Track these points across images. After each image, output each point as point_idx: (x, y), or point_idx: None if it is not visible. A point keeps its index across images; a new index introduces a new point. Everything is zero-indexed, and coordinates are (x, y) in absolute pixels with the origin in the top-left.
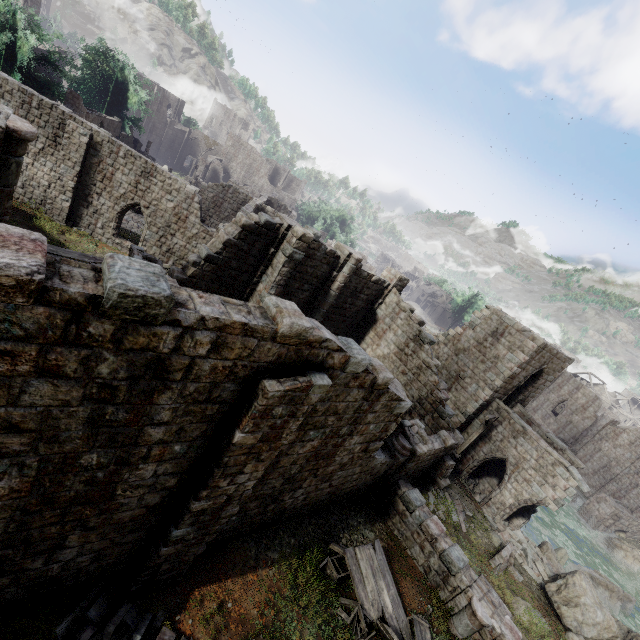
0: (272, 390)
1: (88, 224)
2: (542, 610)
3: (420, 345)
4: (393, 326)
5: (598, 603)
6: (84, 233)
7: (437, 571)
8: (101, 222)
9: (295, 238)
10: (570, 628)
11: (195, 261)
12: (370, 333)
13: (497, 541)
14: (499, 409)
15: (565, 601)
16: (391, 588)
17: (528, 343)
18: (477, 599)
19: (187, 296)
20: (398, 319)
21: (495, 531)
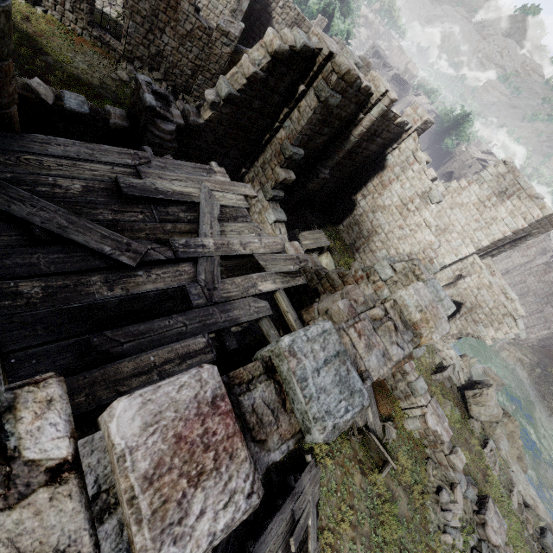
0: (383, 378)
1: (53, 3)
2: (458, 405)
3: (426, 203)
4: (402, 177)
5: (496, 403)
6: (52, 18)
7: (402, 391)
8: (69, 1)
9: (336, 75)
10: (473, 417)
11: (213, 101)
12: (374, 180)
13: (438, 361)
14: (474, 264)
15: (476, 402)
16: (373, 407)
17: (534, 211)
18: (430, 414)
19: (351, 346)
20: (410, 170)
21: (436, 350)
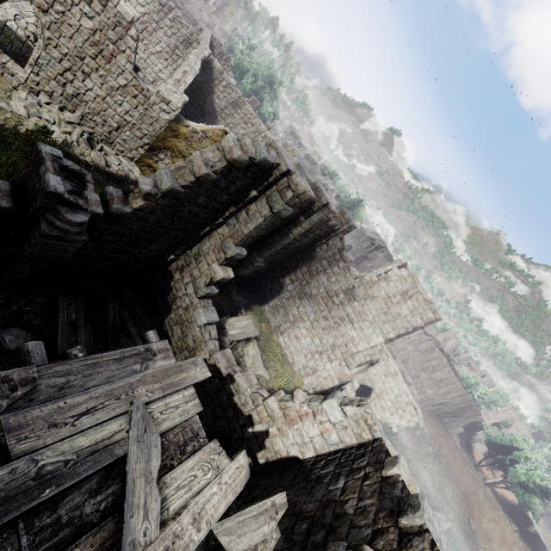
0: None
1: None
2: None
3: (350, 300)
4: (329, 271)
5: None
6: None
7: None
8: None
9: (292, 192)
10: None
11: (149, 192)
12: (303, 268)
13: None
14: (382, 351)
15: None
16: None
17: (429, 314)
18: None
19: None
20: (336, 266)
21: None
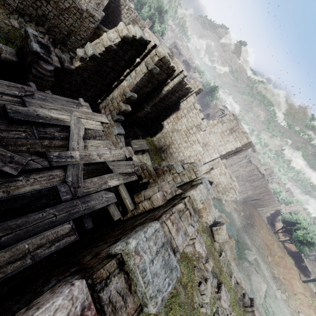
0: None
1: None
2: (209, 235)
3: (198, 131)
4: (187, 116)
5: (226, 233)
6: None
7: None
8: None
9: (157, 57)
10: (216, 240)
11: (82, 56)
12: (173, 115)
13: None
14: (218, 162)
15: (217, 233)
16: None
17: (244, 139)
18: (197, 243)
19: (169, 232)
20: (191, 113)
21: None
